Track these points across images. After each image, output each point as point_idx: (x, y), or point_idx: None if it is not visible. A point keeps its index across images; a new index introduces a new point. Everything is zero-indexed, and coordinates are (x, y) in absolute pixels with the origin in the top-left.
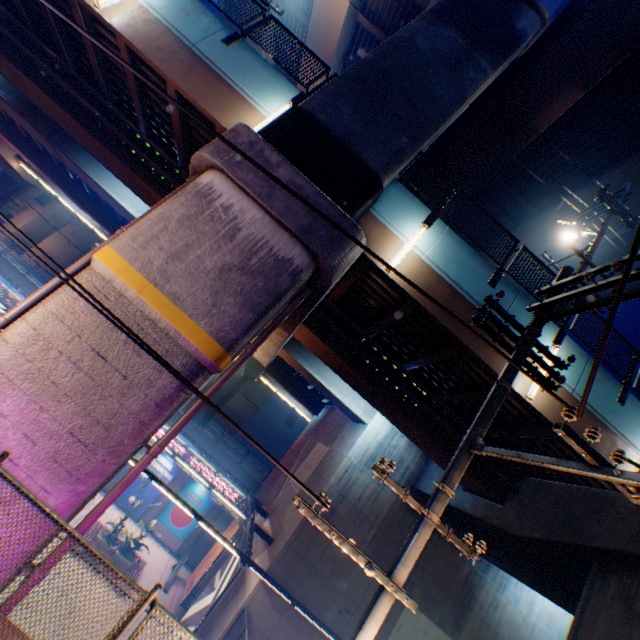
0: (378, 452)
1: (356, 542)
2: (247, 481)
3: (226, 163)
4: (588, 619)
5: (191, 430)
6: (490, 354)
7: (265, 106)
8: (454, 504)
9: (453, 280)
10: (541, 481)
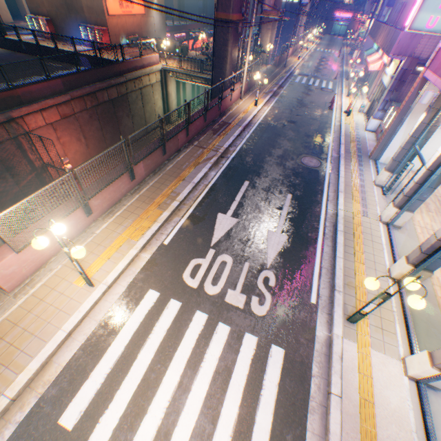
0: None
1: None
2: None
3: None
4: (311, 5)
5: None
6: None
7: None
8: None
9: None
10: None
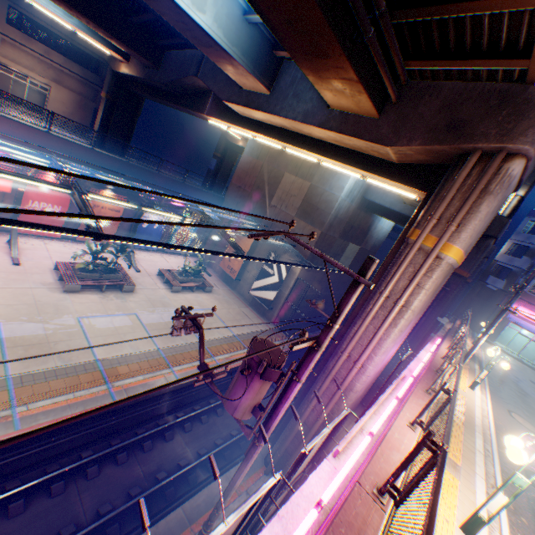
0: (353, 188)
1: (337, 233)
2: (216, 201)
3: None
4: None
5: (164, 182)
6: None
7: None
8: (398, 211)
9: None
10: None
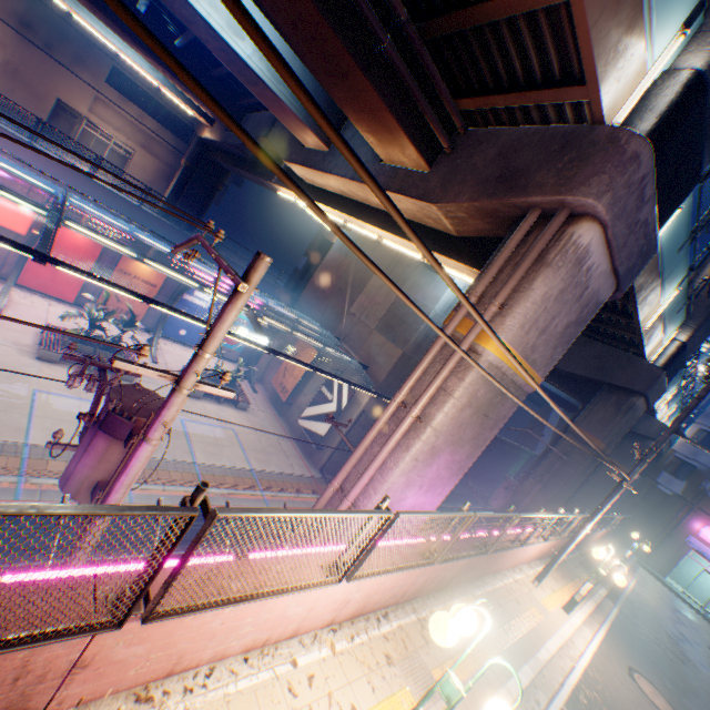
0: (455, 302)
1: None
2: (286, 300)
3: (612, 217)
4: (594, 412)
5: None
6: (643, 307)
7: (656, 41)
8: None
9: (661, 255)
10: (588, 340)
